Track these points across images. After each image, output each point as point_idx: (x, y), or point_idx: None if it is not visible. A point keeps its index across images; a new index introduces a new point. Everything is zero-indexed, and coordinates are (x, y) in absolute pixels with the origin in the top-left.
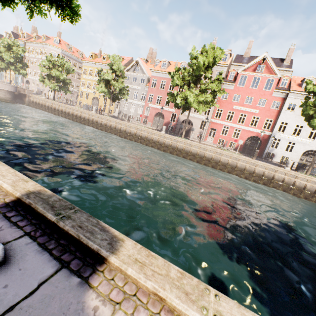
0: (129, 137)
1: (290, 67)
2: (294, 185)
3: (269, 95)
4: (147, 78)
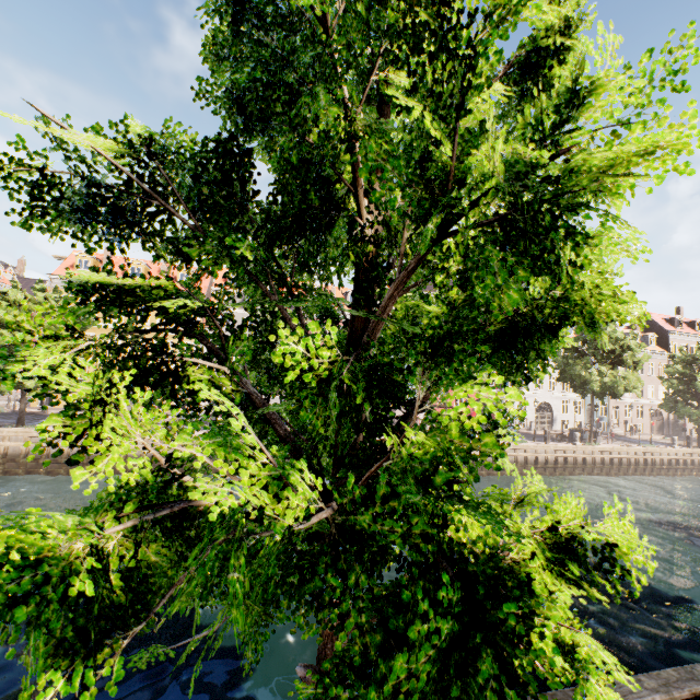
0: None
1: None
2: (595, 463)
3: None
4: None
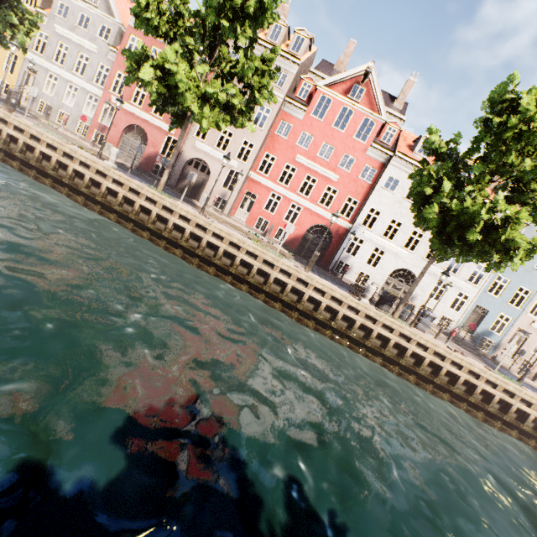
0: (4, 154)
1: (402, 114)
2: (370, 337)
3: (361, 151)
4: (119, 31)
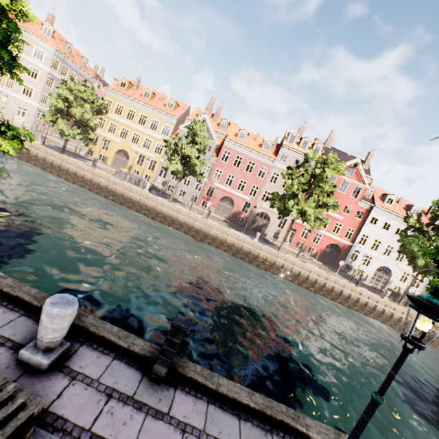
0: (208, 240)
1: (368, 172)
2: (392, 317)
3: (355, 203)
4: (216, 146)
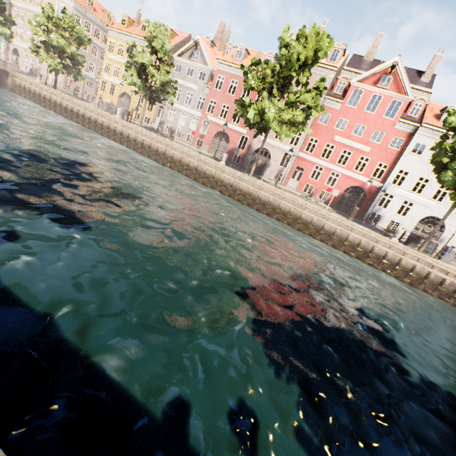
0: (170, 164)
1: (429, 86)
2: (399, 264)
3: (390, 126)
4: (210, 73)
